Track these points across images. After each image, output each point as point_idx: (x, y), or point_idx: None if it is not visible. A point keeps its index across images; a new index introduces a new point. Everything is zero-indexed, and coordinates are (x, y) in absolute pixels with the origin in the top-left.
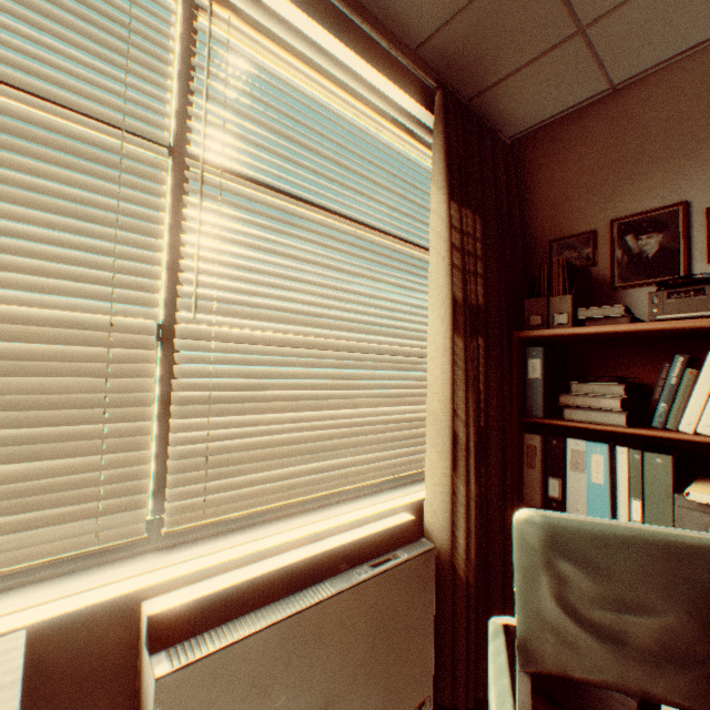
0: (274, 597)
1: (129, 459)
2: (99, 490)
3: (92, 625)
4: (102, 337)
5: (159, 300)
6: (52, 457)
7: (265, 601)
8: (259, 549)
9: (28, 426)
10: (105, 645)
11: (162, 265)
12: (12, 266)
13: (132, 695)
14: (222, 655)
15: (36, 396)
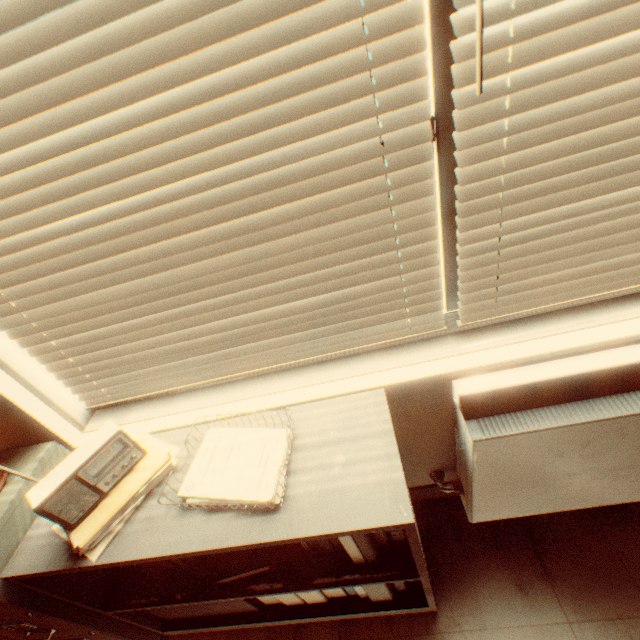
0: (574, 398)
1: (422, 275)
2: (403, 300)
3: (419, 388)
4: (375, 164)
5: (426, 84)
6: (365, 282)
7: (564, 400)
8: (556, 350)
9: (343, 263)
10: (429, 397)
11: (424, 19)
12: (281, 117)
13: (450, 419)
14: (522, 435)
15: (340, 237)
